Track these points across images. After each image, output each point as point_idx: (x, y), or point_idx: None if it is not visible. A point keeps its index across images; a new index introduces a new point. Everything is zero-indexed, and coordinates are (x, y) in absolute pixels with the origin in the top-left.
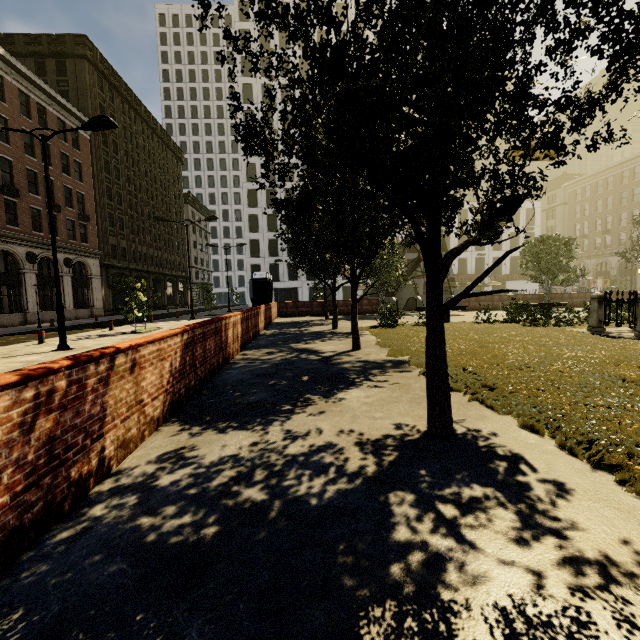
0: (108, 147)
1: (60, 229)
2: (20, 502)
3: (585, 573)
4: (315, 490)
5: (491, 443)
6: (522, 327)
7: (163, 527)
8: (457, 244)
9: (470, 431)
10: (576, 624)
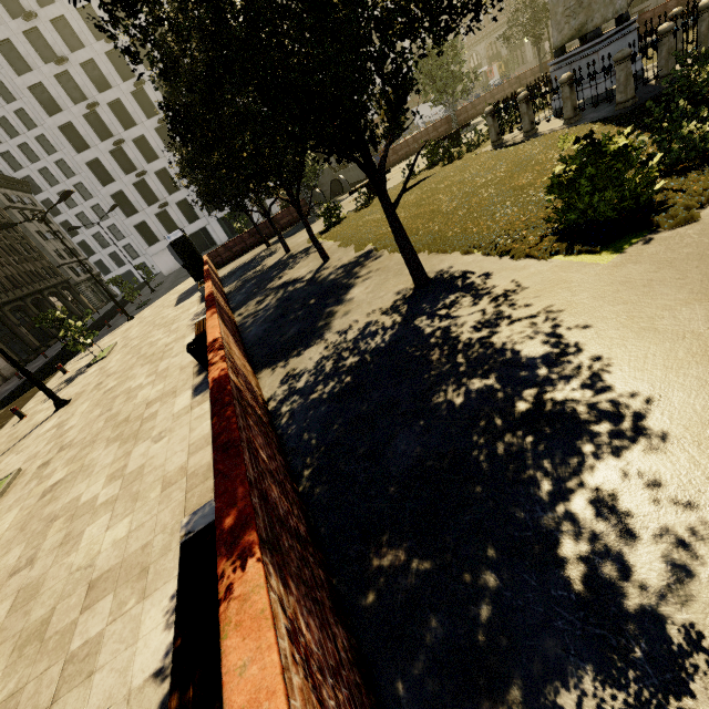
0: None
1: None
2: (262, 413)
3: (499, 300)
4: (379, 342)
5: (451, 273)
6: (443, 168)
7: (325, 392)
8: None
9: (438, 273)
10: (497, 315)
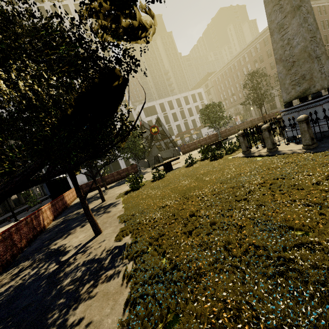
0: None
1: None
2: None
3: None
4: None
5: None
6: (210, 162)
7: None
8: (173, 118)
9: None
10: None
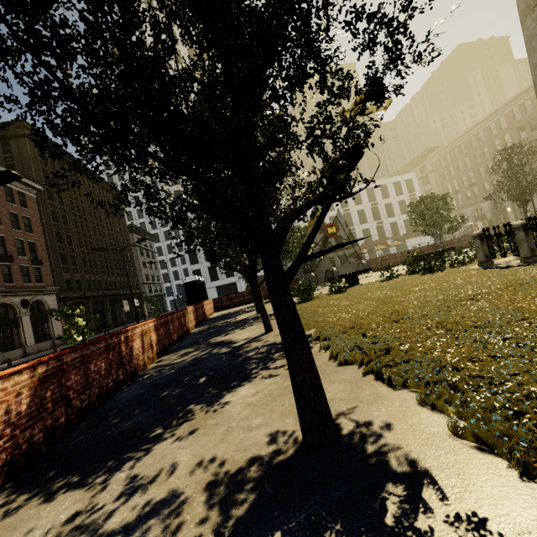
0: (54, 201)
1: (15, 276)
2: None
3: None
4: None
5: (382, 445)
6: (422, 276)
7: None
8: (358, 219)
9: (359, 427)
10: None
